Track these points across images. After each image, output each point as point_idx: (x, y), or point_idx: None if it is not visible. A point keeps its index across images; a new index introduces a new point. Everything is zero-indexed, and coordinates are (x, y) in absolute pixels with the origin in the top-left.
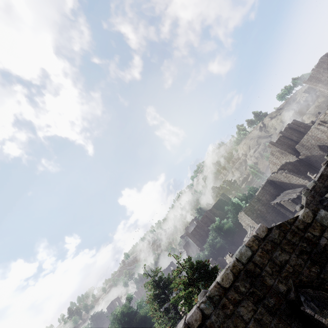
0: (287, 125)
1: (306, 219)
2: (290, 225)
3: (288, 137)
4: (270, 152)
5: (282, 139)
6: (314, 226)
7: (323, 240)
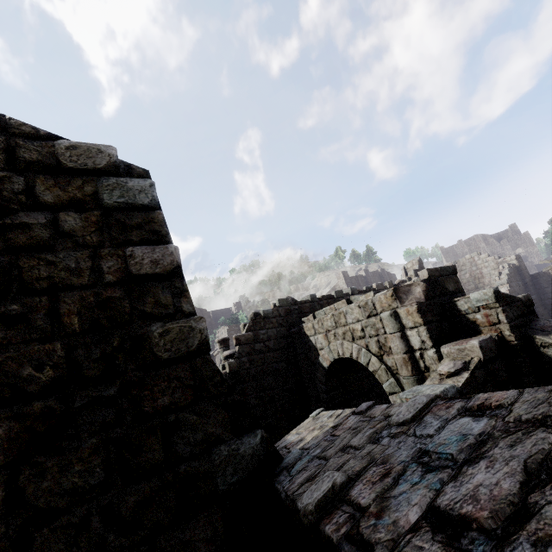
0: (380, 270)
1: (69, 155)
2: (1, 129)
3: (370, 283)
4: (334, 286)
5: (361, 280)
6: (69, 183)
7: (35, 215)
